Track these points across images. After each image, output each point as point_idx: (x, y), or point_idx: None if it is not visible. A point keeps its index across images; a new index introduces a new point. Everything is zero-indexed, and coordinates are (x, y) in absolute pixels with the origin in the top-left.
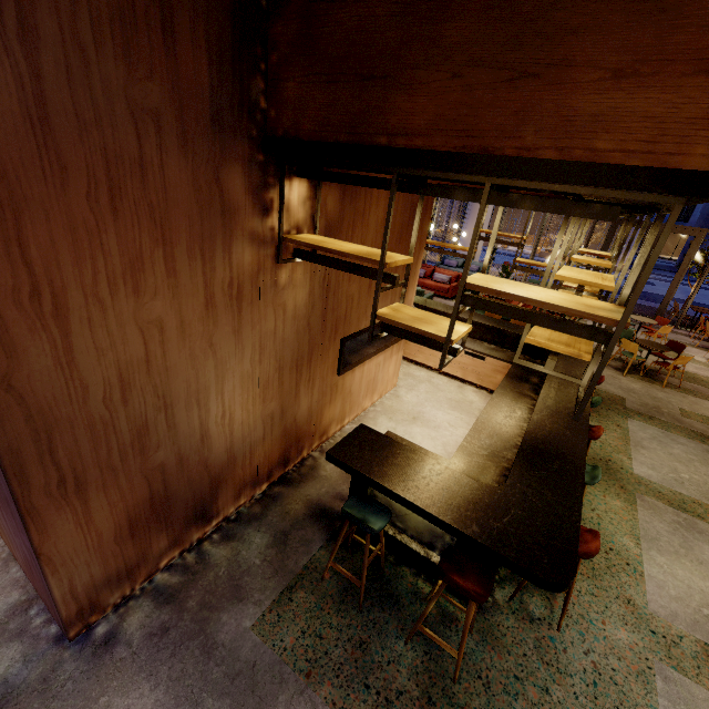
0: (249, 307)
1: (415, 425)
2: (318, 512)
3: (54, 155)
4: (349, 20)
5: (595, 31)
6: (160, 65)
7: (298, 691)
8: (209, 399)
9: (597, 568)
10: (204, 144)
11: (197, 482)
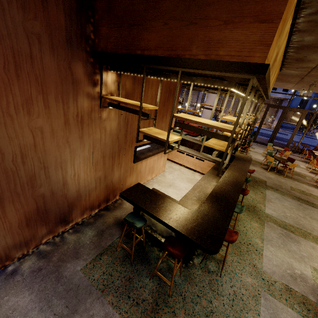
0: (87, 127)
1: (170, 188)
2: (119, 222)
3: None
4: (125, 0)
5: (217, 4)
6: (40, 14)
7: (97, 298)
8: (67, 166)
9: (242, 251)
10: (63, 51)
11: (61, 204)
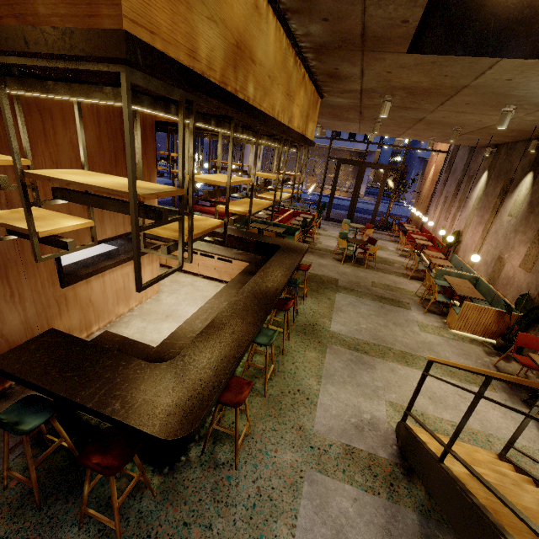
0: None
1: (166, 322)
2: None
3: None
4: None
5: None
6: None
7: None
8: None
9: (284, 408)
10: None
11: None
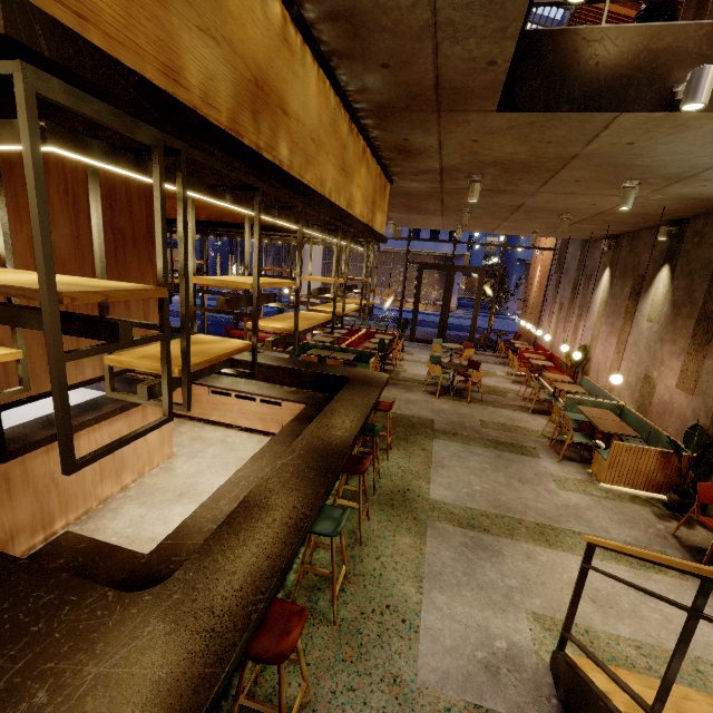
0: None
1: (179, 504)
2: None
3: None
4: None
5: None
6: None
7: None
8: None
9: (366, 643)
10: None
11: None
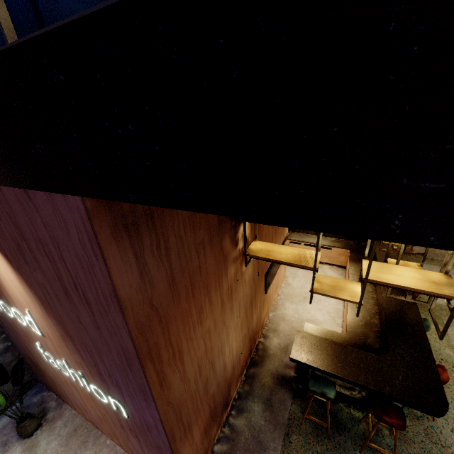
0: (234, 292)
1: (307, 303)
2: (280, 380)
3: (176, 291)
4: None
5: None
6: (202, 220)
7: None
8: (225, 348)
9: None
10: (216, 237)
11: (223, 390)
